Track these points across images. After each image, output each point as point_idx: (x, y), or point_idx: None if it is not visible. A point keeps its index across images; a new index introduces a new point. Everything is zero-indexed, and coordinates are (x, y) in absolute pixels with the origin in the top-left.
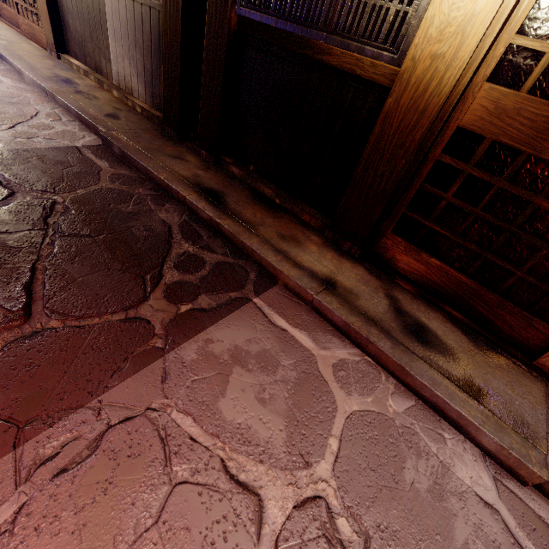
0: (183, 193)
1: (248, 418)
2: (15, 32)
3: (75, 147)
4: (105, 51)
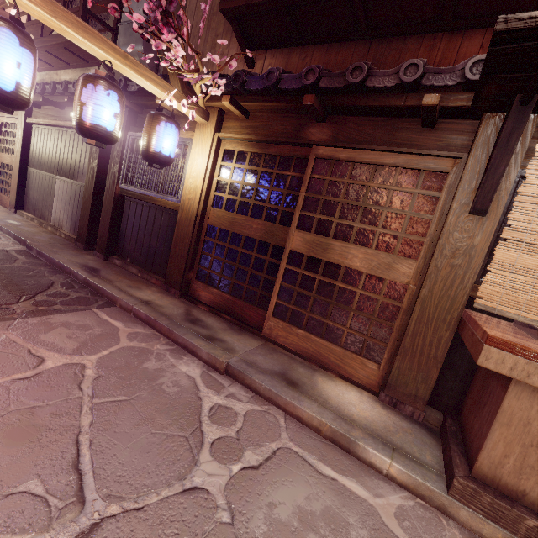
0: (71, 267)
1: (56, 341)
2: None
3: (4, 249)
4: (50, 207)
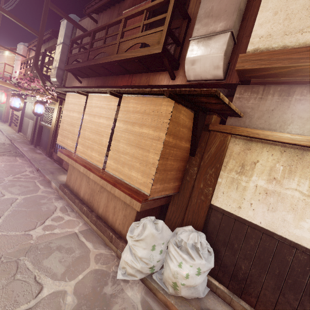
0: (19, 148)
1: None
2: (12, 129)
3: (4, 143)
4: (27, 131)
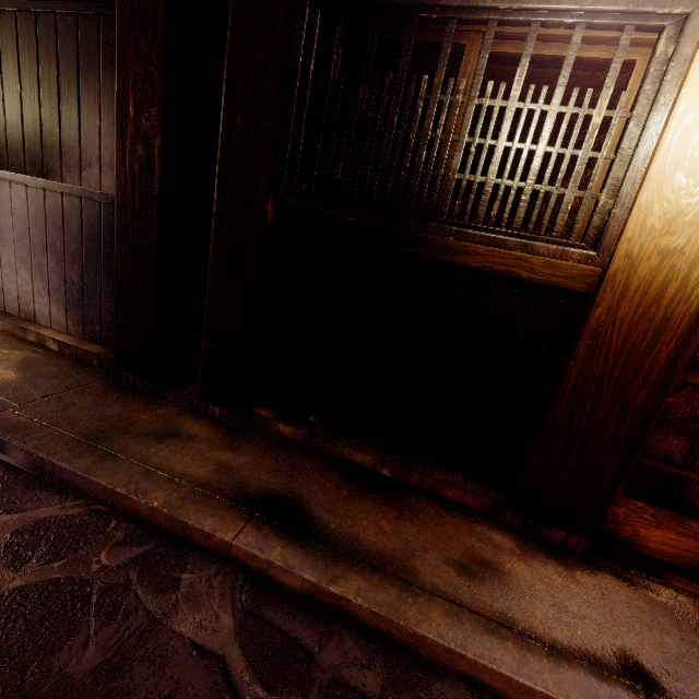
0: (221, 535)
1: None
2: None
3: None
4: None
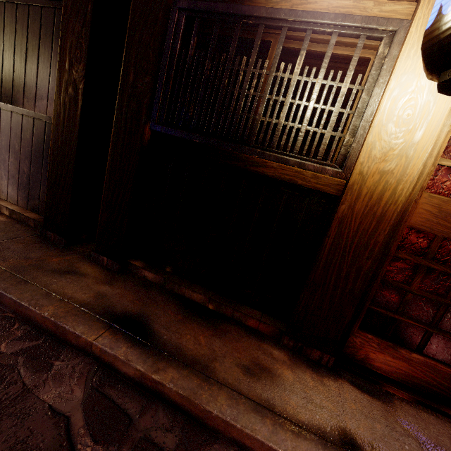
0: (86, 337)
1: None
2: None
3: None
4: None
